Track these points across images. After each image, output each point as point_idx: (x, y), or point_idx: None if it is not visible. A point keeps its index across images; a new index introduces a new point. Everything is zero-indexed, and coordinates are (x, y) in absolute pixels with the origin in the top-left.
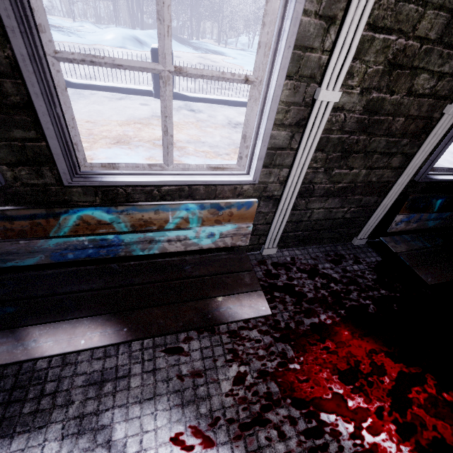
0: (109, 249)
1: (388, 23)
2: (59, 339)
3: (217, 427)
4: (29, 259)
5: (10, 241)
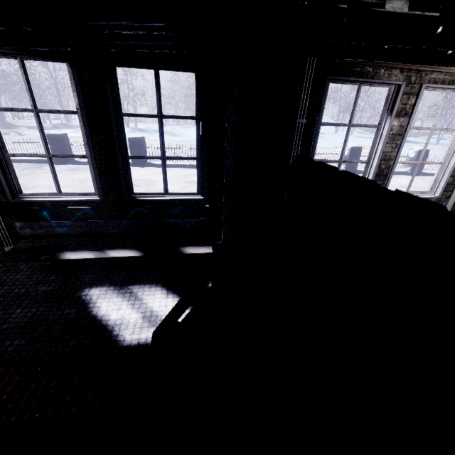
0: None
1: None
2: None
3: None
4: None
5: None
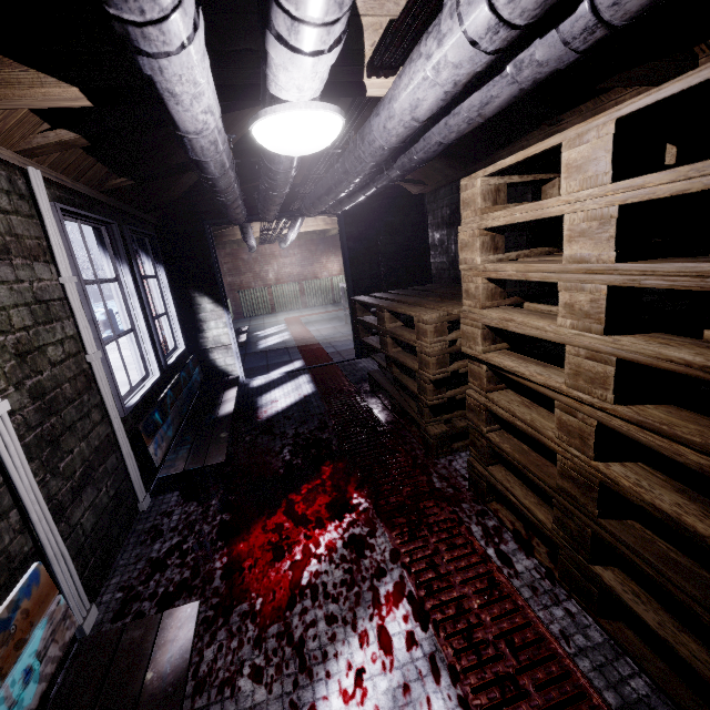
0: None
1: None
2: None
3: (300, 702)
4: None
5: None
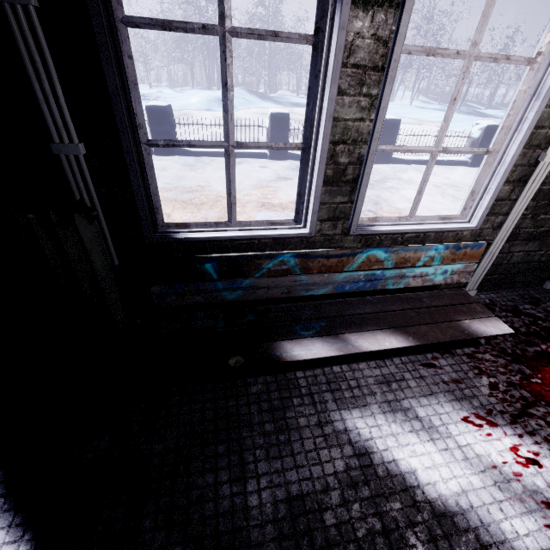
0: (372, 283)
1: None
2: (370, 342)
3: (493, 415)
4: (322, 289)
5: (319, 274)
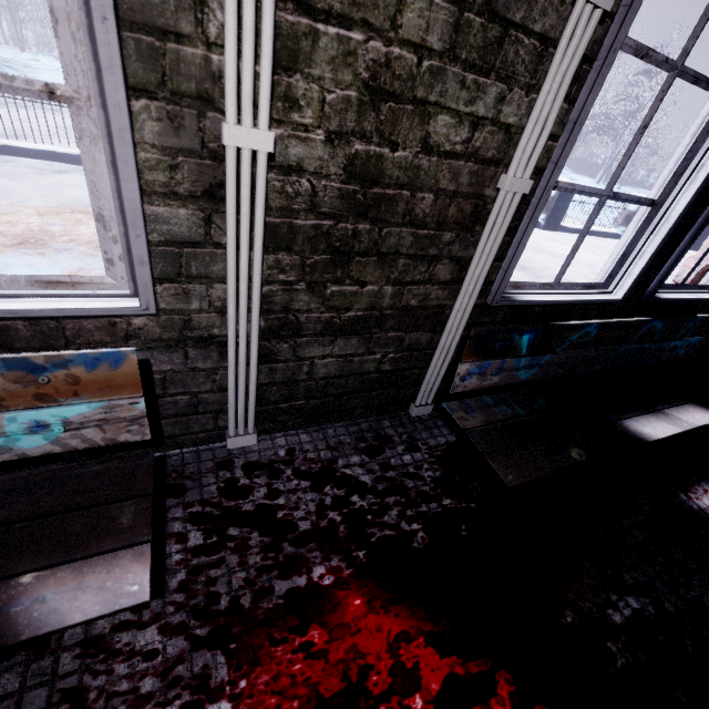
0: None
1: (337, 4)
2: None
3: None
4: None
5: None
